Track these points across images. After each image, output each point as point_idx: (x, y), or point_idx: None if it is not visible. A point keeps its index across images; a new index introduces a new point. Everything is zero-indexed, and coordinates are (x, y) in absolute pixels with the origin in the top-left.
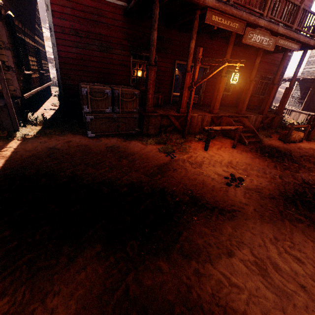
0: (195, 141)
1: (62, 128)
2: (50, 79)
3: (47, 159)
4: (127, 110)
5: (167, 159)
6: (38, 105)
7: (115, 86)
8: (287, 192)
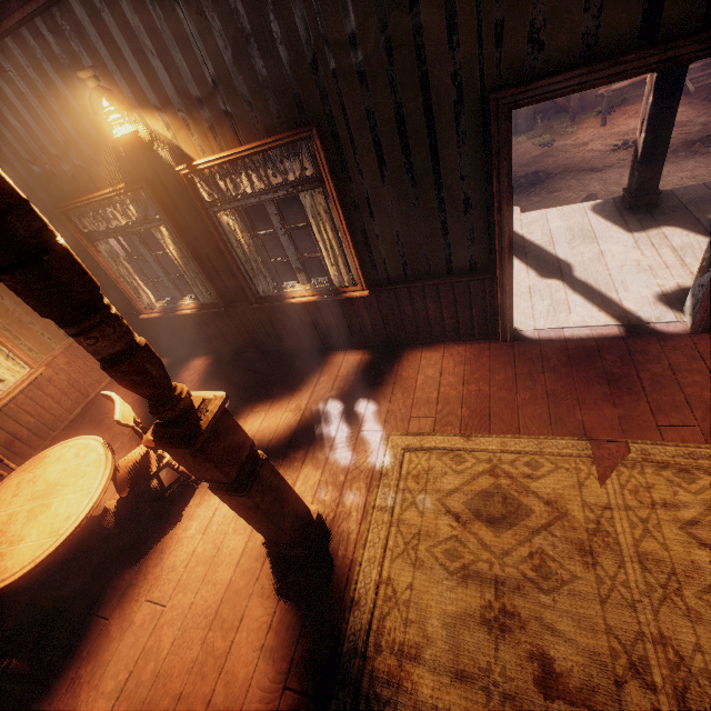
0: (591, 118)
1: None
2: None
3: None
4: None
5: (542, 150)
6: None
7: None
8: (694, 138)
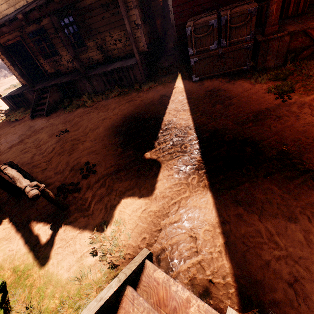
0: None
1: (174, 74)
2: None
3: (158, 105)
4: (237, 39)
5: (274, 103)
6: (162, 53)
7: (226, 9)
8: None
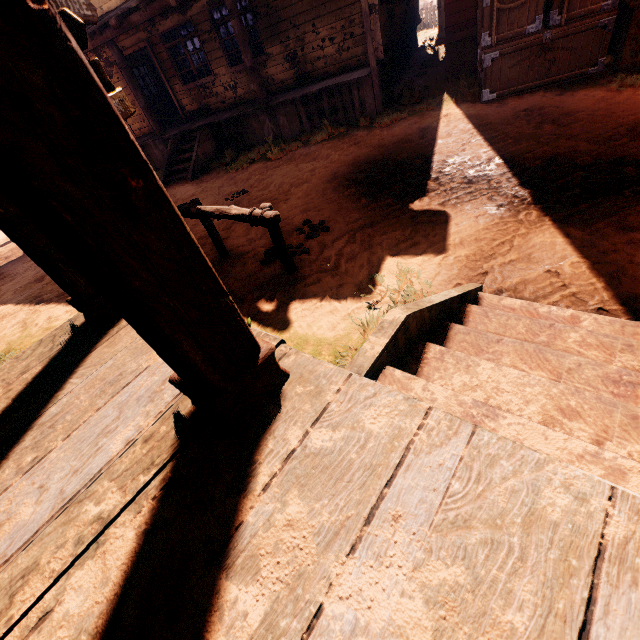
0: None
1: (438, 98)
2: (417, 15)
3: (419, 141)
4: (583, 10)
5: None
6: (399, 74)
7: None
8: None
